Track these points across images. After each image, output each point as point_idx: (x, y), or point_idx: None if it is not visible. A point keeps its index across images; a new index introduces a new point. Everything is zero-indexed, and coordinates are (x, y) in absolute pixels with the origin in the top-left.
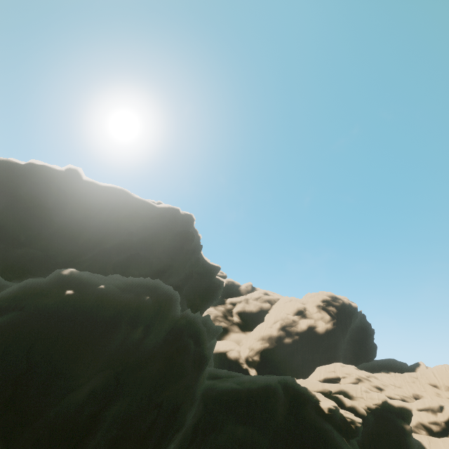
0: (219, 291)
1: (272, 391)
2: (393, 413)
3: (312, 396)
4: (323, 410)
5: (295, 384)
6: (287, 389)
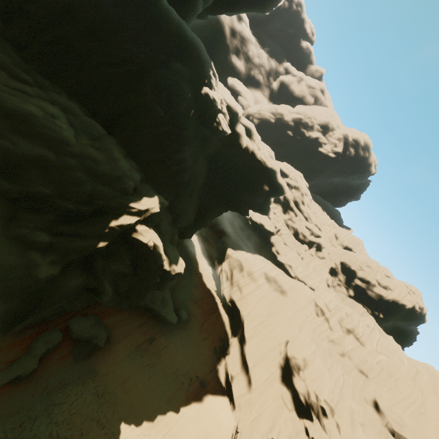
0: (271, 3)
1: (158, 7)
2: (271, 181)
3: (208, 81)
4: (202, 90)
5: (204, 60)
6: (192, 51)
